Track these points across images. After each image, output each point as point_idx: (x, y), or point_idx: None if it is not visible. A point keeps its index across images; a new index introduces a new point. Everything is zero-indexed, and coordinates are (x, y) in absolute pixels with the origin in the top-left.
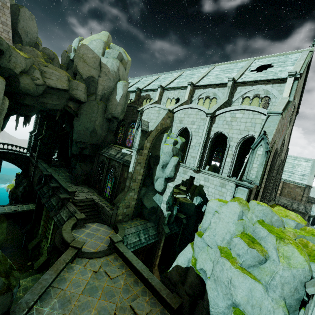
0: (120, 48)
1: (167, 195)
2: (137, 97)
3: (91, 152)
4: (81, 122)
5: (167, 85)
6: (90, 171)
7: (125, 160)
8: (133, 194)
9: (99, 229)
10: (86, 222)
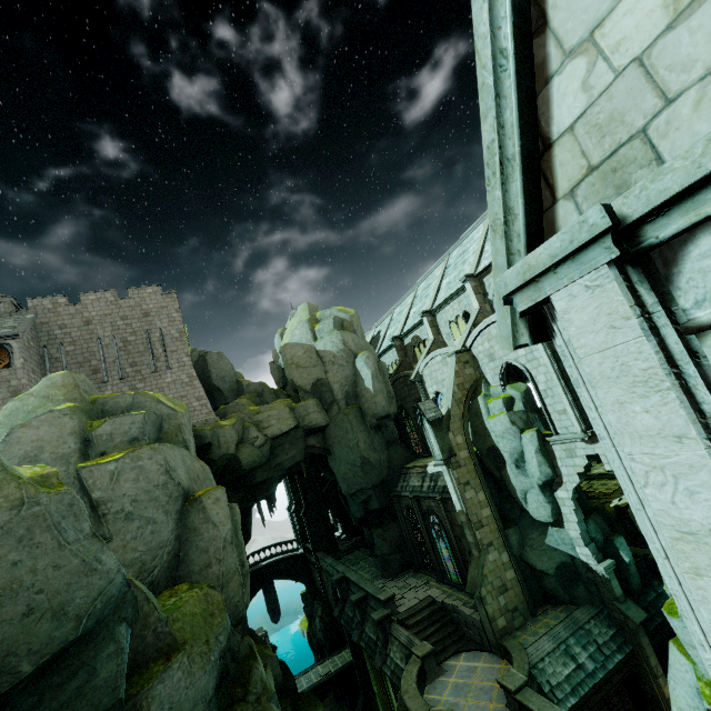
0: (331, 310)
1: (571, 522)
2: (401, 353)
3: (383, 501)
4: (340, 458)
5: (433, 302)
6: (400, 538)
7: (440, 488)
8: (495, 555)
9: (474, 666)
10: (442, 659)
